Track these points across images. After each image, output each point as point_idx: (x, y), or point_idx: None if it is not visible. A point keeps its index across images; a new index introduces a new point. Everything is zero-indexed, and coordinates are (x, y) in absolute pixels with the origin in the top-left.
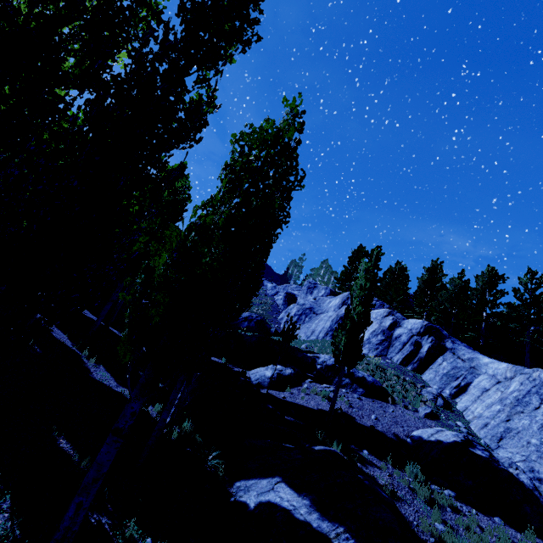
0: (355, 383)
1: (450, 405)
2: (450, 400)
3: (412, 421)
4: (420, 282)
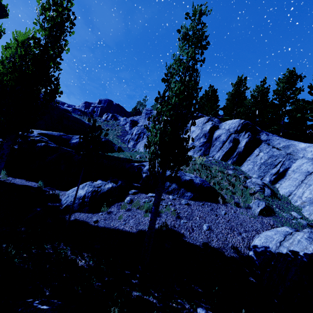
0: (182, 187)
1: (274, 193)
2: (270, 186)
3: (248, 222)
4: (229, 95)
